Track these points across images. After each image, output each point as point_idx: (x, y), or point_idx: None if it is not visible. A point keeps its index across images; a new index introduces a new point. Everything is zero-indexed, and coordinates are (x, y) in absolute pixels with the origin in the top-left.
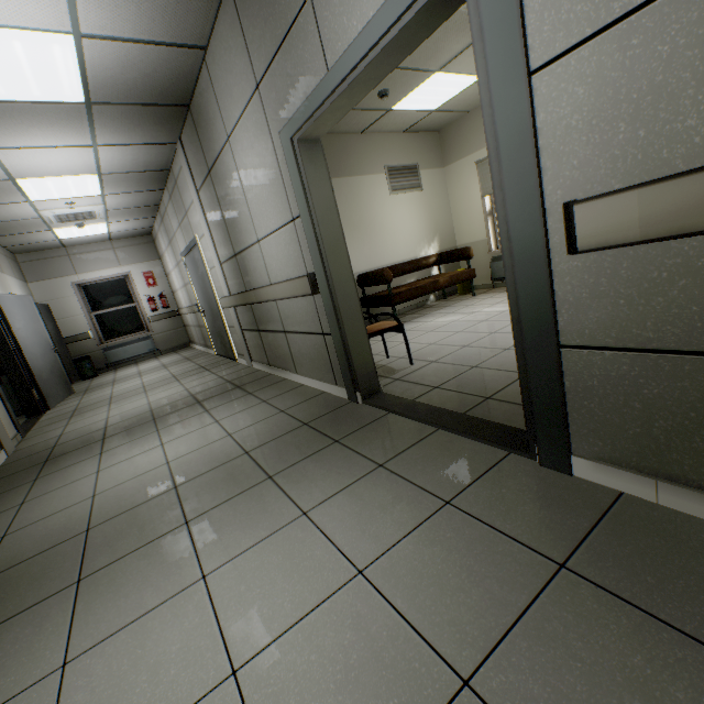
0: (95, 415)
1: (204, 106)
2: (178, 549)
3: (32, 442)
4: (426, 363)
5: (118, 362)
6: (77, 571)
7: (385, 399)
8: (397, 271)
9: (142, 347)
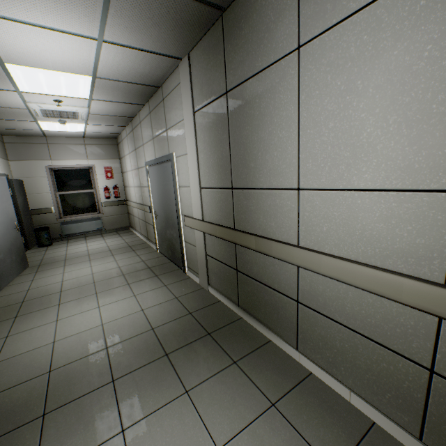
0: (40, 325)
1: (256, 5)
2: None
3: None
4: None
5: (70, 234)
6: None
7: None
8: None
9: (92, 225)
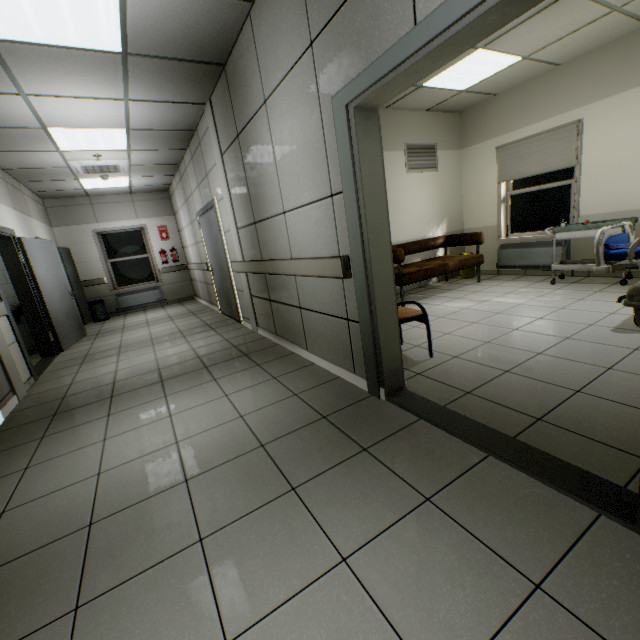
0: (104, 365)
1: (241, 65)
2: (192, 583)
3: (43, 388)
4: (447, 357)
5: (128, 308)
6: (75, 590)
7: (412, 400)
8: (405, 250)
9: (151, 296)
